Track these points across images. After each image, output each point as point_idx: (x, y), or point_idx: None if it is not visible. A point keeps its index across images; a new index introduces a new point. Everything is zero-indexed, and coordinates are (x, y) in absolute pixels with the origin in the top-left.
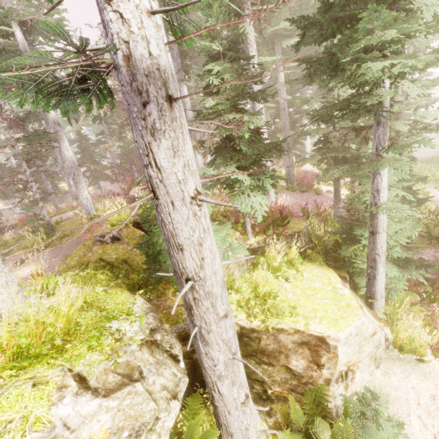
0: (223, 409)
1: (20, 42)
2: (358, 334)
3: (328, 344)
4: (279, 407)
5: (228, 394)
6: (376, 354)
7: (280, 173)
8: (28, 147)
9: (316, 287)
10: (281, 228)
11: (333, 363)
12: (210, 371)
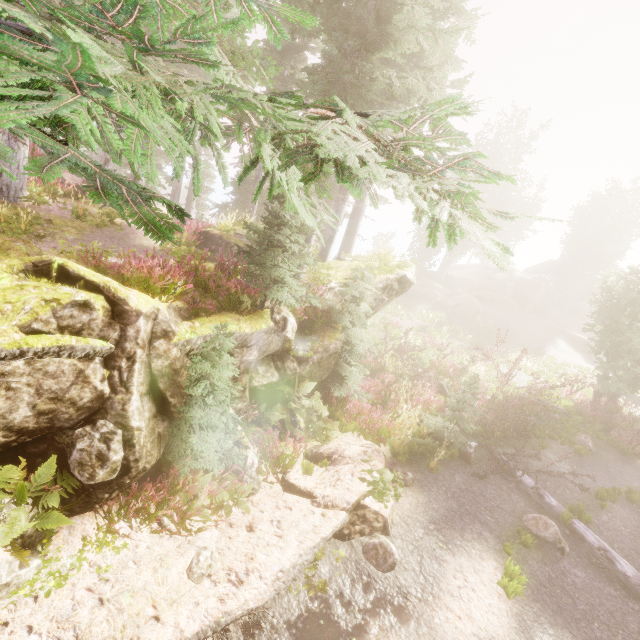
0: None
1: None
2: None
3: None
4: None
5: None
6: None
7: None
8: None
9: None
10: None
11: None
12: None
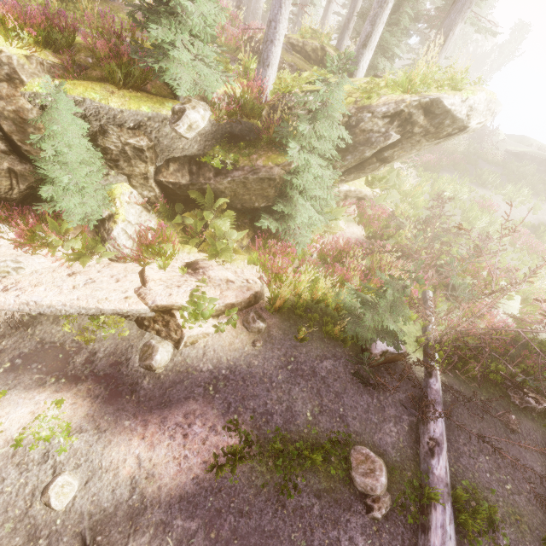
0: None
1: None
2: None
3: None
4: None
5: None
6: None
7: None
8: None
9: None
10: None
11: None
12: None
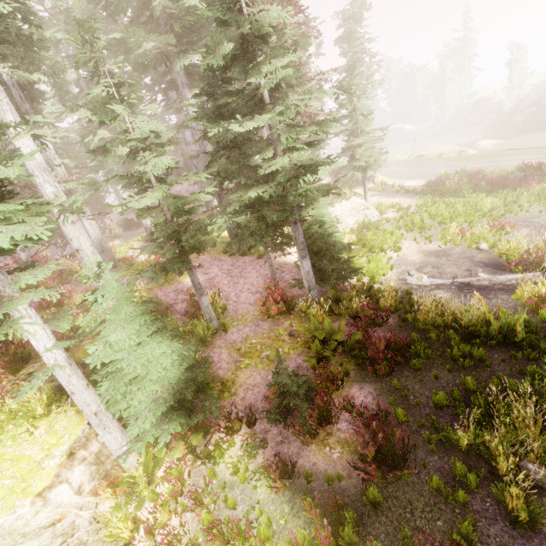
0: None
1: None
2: (1, 535)
3: None
4: None
5: None
6: (67, 542)
7: None
8: None
9: (25, 455)
10: None
11: None
12: None
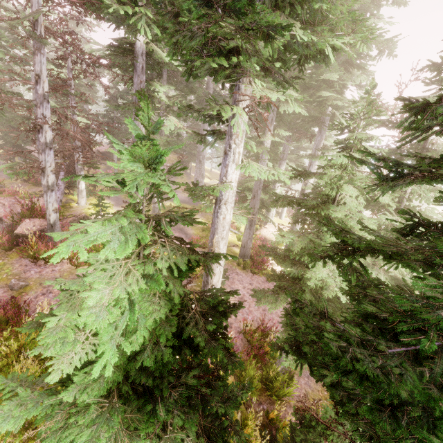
0: None
1: None
2: None
3: None
4: None
5: None
6: None
7: (238, 230)
8: None
9: None
10: None
11: None
12: None
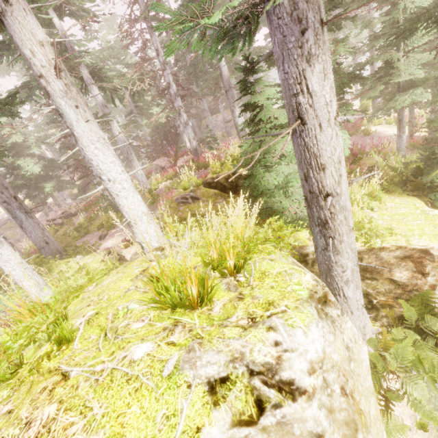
0: (346, 310)
1: (59, 29)
2: None
3: (432, 255)
4: (387, 311)
5: (352, 297)
6: None
7: None
8: (65, 141)
9: (404, 213)
10: (353, 166)
11: (437, 270)
12: (338, 278)
